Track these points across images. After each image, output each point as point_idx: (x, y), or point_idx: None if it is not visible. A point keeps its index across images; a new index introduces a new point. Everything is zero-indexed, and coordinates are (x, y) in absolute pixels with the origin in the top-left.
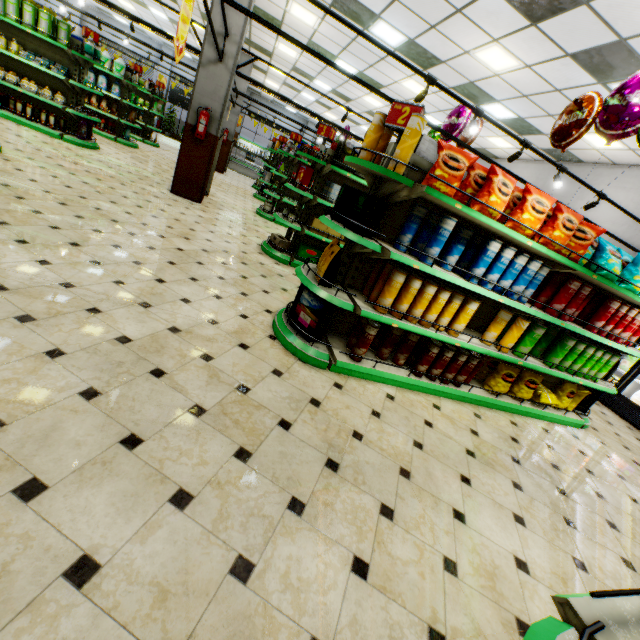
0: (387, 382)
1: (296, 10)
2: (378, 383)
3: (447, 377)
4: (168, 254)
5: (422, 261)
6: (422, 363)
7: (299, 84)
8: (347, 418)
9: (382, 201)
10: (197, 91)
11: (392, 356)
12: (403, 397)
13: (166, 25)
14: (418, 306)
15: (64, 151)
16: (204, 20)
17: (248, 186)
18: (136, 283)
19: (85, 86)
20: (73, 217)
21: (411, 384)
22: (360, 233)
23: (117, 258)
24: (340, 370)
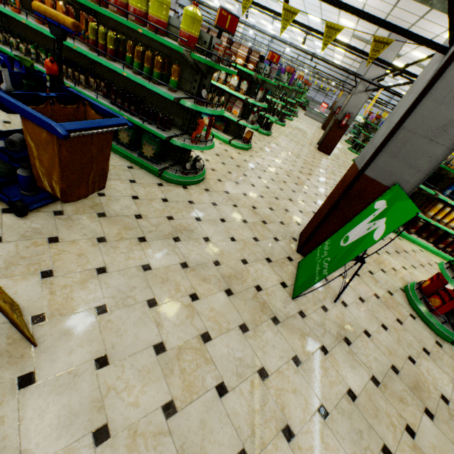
0: (420, 246)
1: (415, 53)
2: (416, 245)
3: (453, 254)
4: (332, 181)
5: (453, 201)
6: (441, 243)
7: (399, 77)
8: (402, 247)
9: (440, 177)
10: (347, 105)
11: (426, 239)
12: (427, 253)
13: (319, 47)
14: (446, 218)
15: (279, 130)
16: (347, 49)
17: (343, 141)
18: (329, 190)
19: (291, 100)
20: (302, 163)
21: (432, 250)
22: (427, 186)
23: (321, 180)
24: (400, 235)
